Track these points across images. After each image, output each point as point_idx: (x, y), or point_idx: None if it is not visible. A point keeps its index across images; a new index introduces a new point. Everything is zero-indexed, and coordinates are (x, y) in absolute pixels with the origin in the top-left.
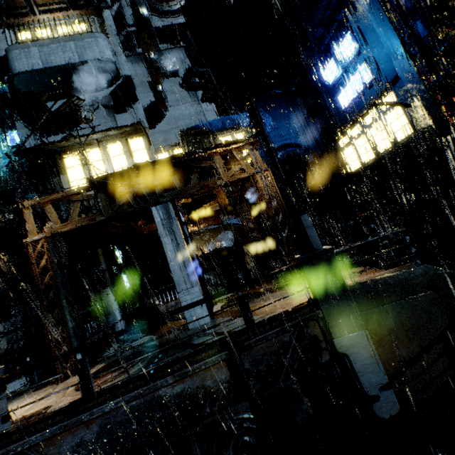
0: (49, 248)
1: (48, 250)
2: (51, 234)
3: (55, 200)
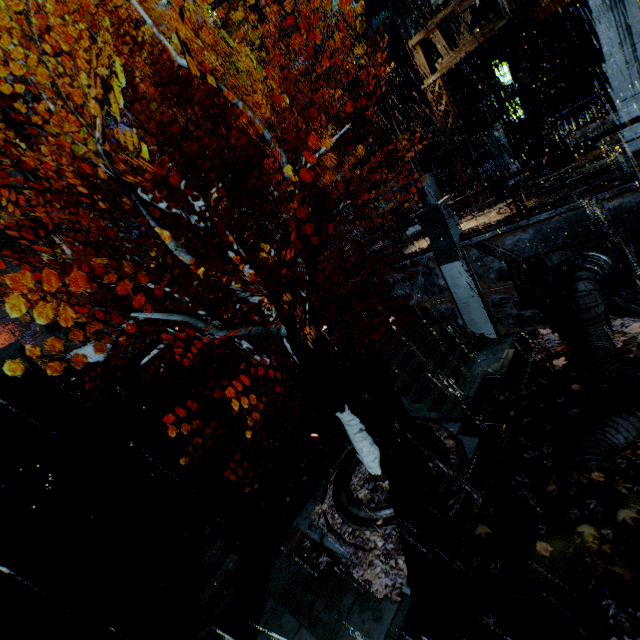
0: (446, 89)
1: (446, 91)
2: (445, 71)
3: (441, 21)
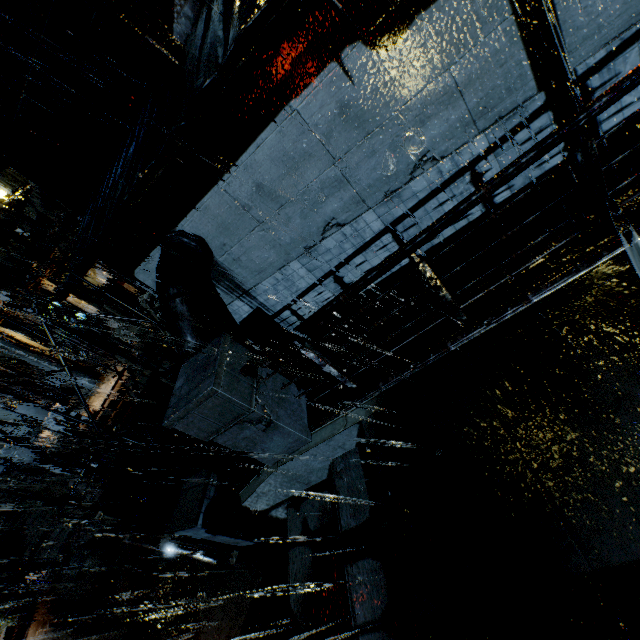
0: None
1: None
2: None
3: None
